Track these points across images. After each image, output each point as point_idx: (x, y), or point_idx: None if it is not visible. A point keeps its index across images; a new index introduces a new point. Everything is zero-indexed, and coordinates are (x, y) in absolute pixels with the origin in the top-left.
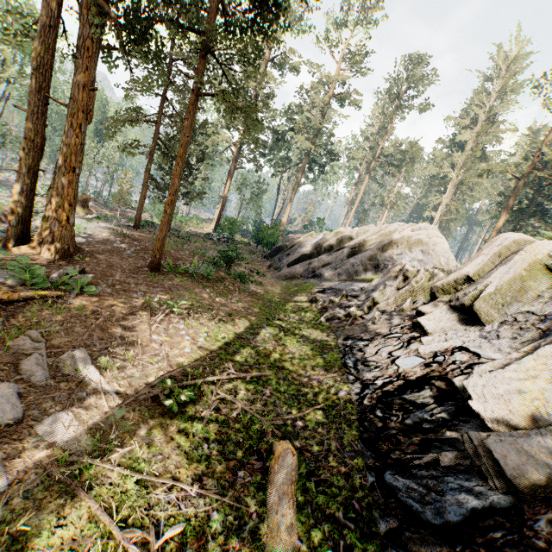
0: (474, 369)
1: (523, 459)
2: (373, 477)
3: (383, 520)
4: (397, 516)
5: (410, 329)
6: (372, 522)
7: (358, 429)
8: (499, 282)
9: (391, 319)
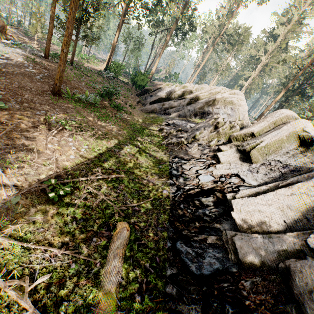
0: (240, 191)
1: (250, 250)
2: (170, 243)
3: (170, 269)
4: (177, 267)
5: (212, 157)
6: (164, 269)
7: (168, 215)
8: (269, 141)
9: (202, 149)
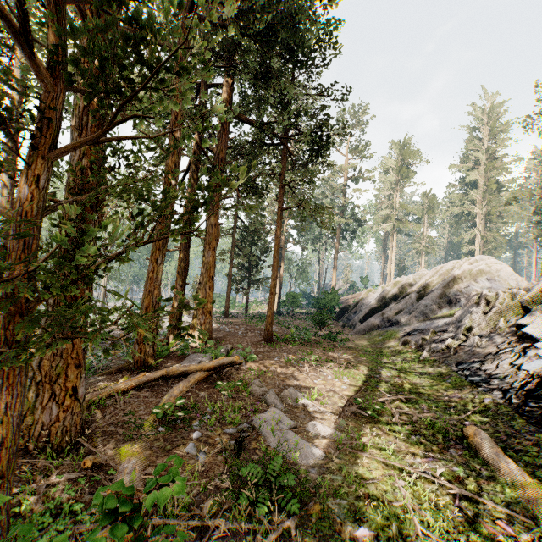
0: None
1: None
2: None
3: None
4: None
5: (517, 341)
6: None
7: (521, 419)
8: None
9: (492, 340)
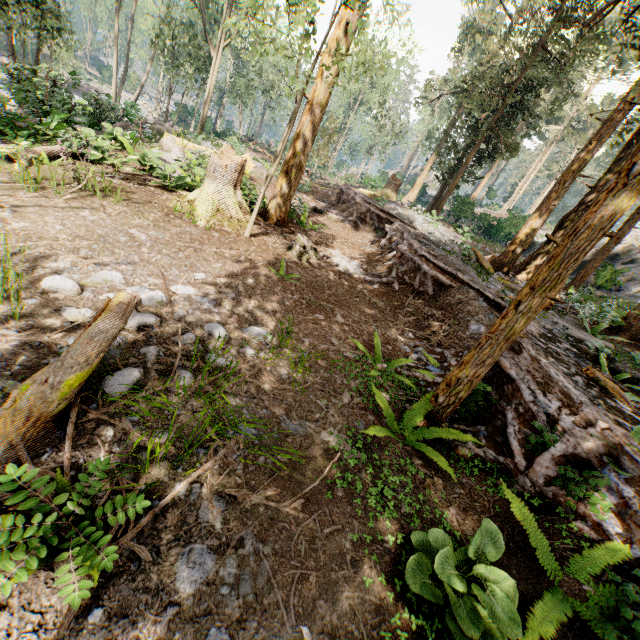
0: None
1: None
2: None
3: None
4: None
5: None
6: None
7: None
8: None
9: None
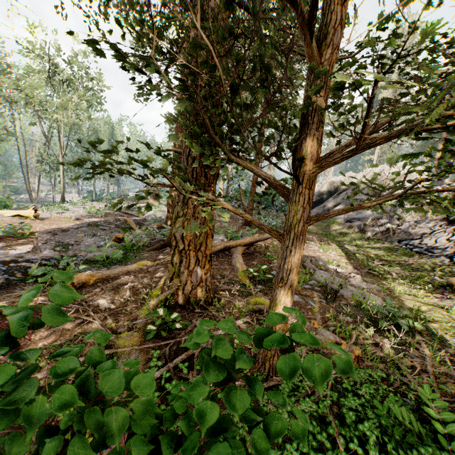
0: None
1: None
2: None
3: None
4: None
5: (447, 225)
6: None
7: None
8: None
9: (424, 224)
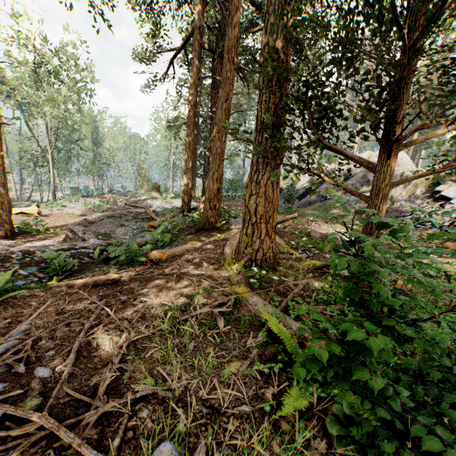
0: None
1: None
2: None
3: None
4: None
5: (434, 201)
6: None
7: None
8: None
9: (413, 202)
